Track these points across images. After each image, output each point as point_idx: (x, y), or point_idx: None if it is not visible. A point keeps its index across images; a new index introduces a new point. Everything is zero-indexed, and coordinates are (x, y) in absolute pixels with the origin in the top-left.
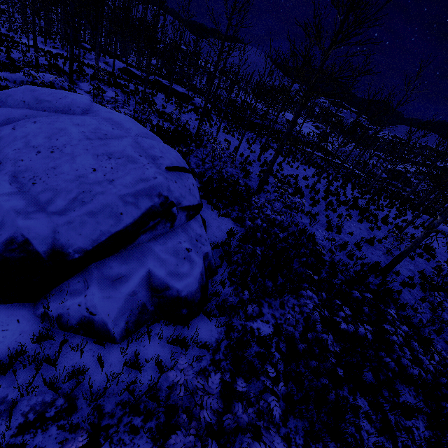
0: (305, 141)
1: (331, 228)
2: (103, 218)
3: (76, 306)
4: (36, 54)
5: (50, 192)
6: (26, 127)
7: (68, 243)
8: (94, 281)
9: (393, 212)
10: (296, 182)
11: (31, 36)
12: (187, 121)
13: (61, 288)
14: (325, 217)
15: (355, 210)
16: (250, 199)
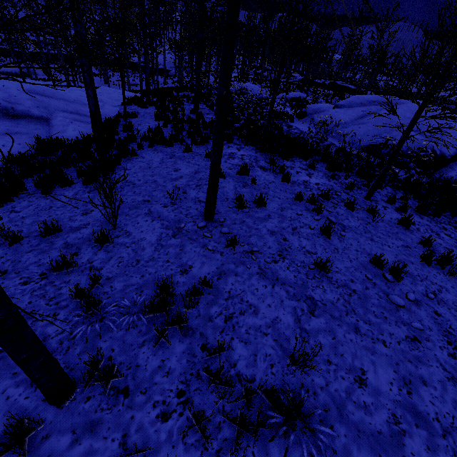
0: None
1: None
2: (456, 143)
3: (454, 176)
4: None
5: (429, 134)
6: (397, 111)
7: (445, 152)
8: (456, 168)
9: None
10: None
11: None
12: None
13: (440, 171)
14: None
15: None
16: None
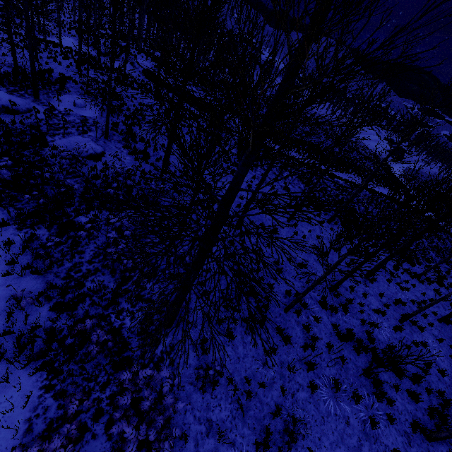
0: (361, 166)
1: (265, 444)
2: None
3: None
4: (5, 62)
5: None
6: None
7: None
8: None
9: (451, 334)
10: (271, 284)
11: (74, 32)
12: (129, 169)
13: None
14: (279, 388)
15: (364, 352)
16: (15, 447)
